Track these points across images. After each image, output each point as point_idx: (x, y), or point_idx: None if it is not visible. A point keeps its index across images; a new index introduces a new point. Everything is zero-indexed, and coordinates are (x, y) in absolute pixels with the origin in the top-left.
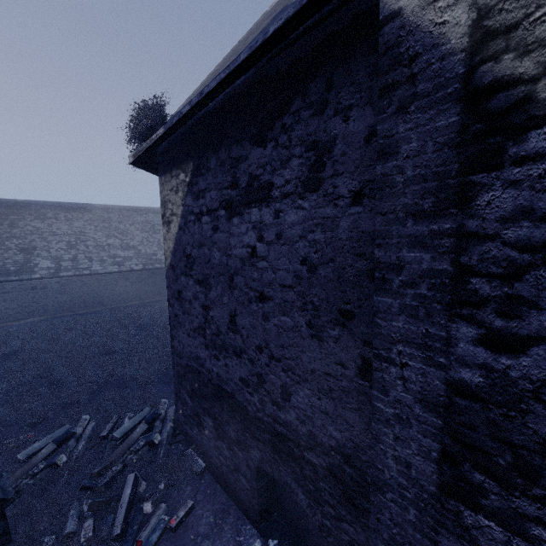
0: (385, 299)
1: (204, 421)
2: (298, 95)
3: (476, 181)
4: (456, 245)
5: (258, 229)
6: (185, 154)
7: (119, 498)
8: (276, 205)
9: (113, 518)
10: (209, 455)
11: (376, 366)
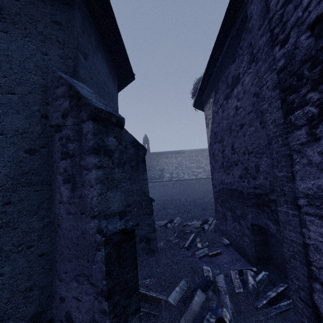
0: (258, 65)
1: (227, 216)
2: (243, 32)
3: (269, 2)
4: (269, 25)
5: (237, 96)
6: (211, 90)
7: (187, 239)
8: (241, 80)
9: (185, 243)
10: (231, 235)
11: (260, 92)
